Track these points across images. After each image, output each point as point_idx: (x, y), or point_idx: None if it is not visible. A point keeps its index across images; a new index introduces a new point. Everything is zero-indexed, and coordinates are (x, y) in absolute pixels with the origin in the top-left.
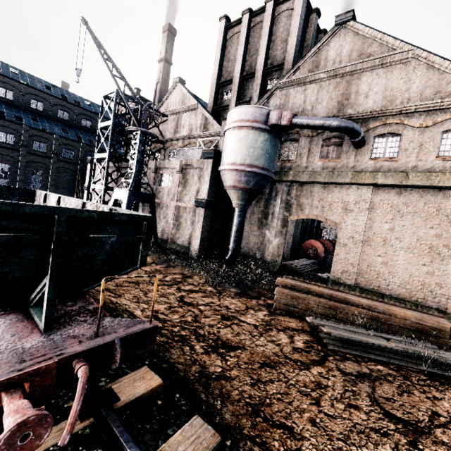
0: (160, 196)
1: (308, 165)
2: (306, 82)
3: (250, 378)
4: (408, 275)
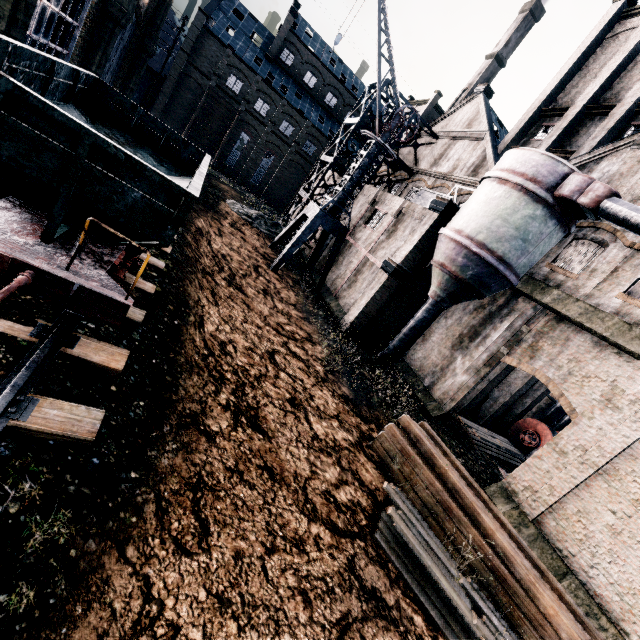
0: (357, 237)
1: (594, 293)
2: None
3: (234, 463)
4: None
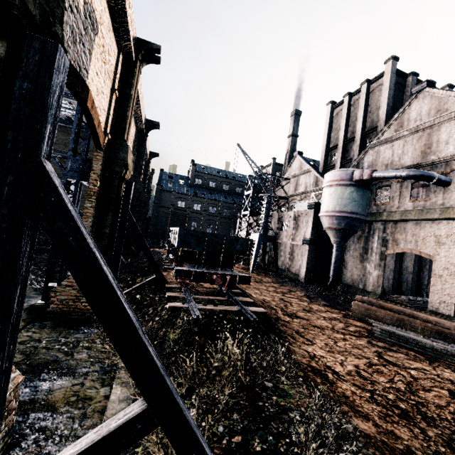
0: (281, 238)
1: (400, 205)
2: (392, 140)
3: (302, 327)
4: None
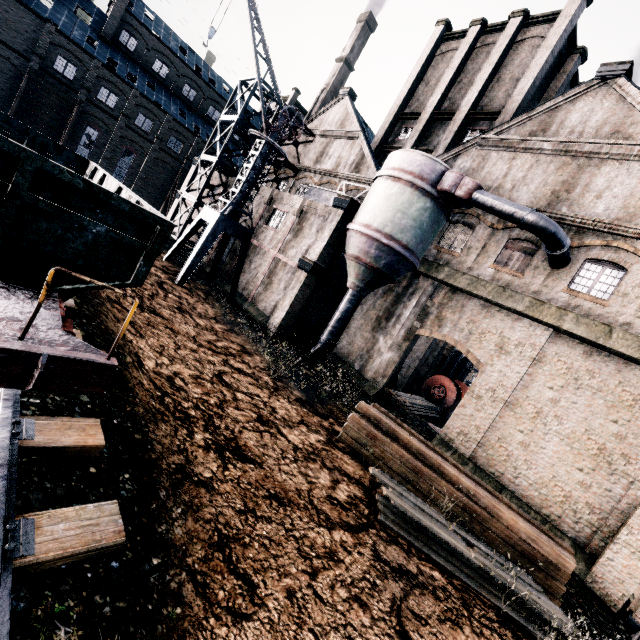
0: (261, 238)
1: (474, 266)
2: (519, 147)
3: (243, 503)
4: (551, 474)
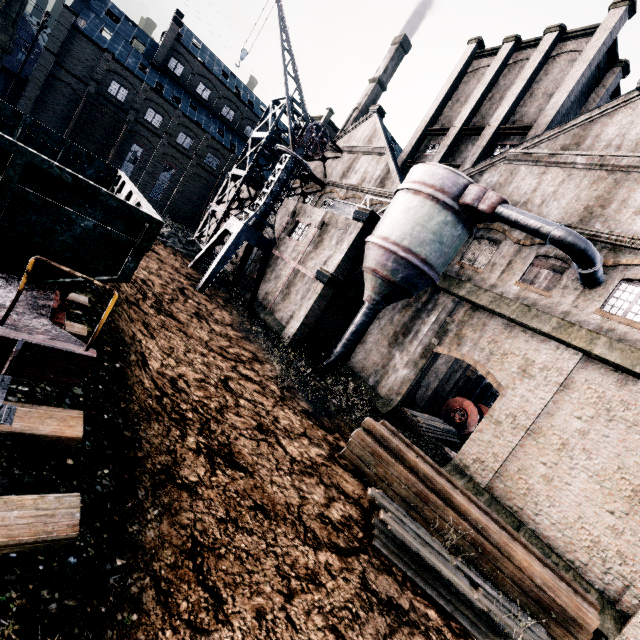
0: (283, 249)
1: (497, 284)
2: (550, 161)
3: (225, 512)
4: (577, 515)
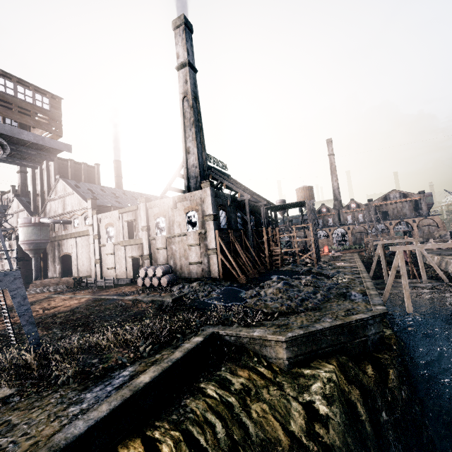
0: (4, 261)
1: (61, 232)
2: (54, 199)
3: None
4: (87, 266)
